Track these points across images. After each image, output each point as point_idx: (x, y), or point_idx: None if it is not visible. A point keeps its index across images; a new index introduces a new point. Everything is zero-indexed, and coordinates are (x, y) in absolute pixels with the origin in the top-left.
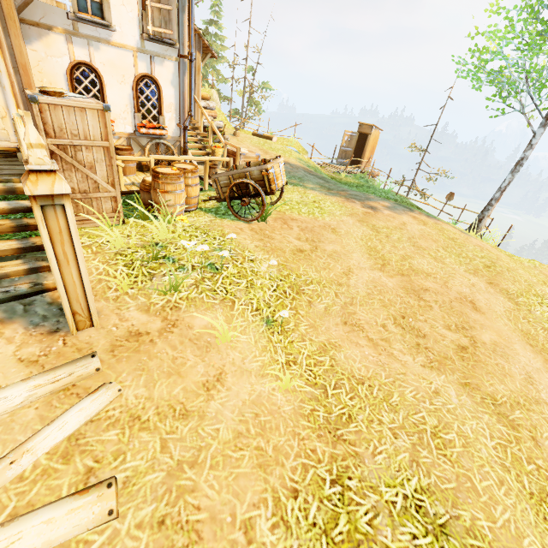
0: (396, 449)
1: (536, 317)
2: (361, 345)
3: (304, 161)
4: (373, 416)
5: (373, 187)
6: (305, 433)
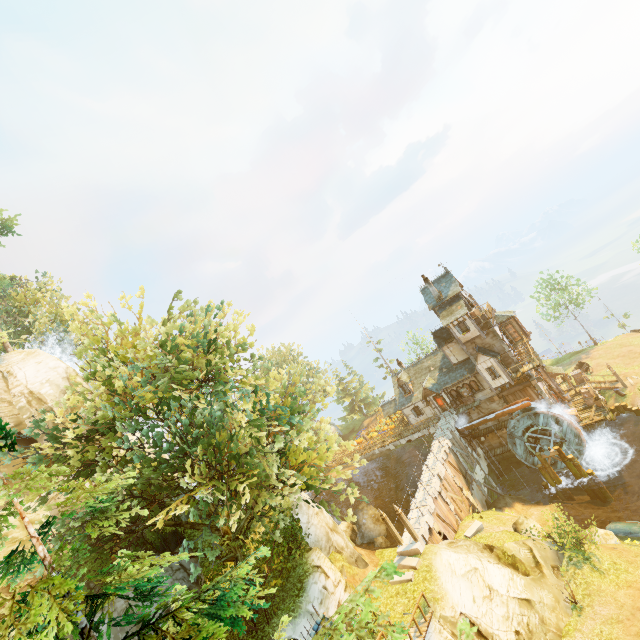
0: None
1: (637, 344)
2: (633, 363)
3: None
4: None
5: (560, 358)
6: None
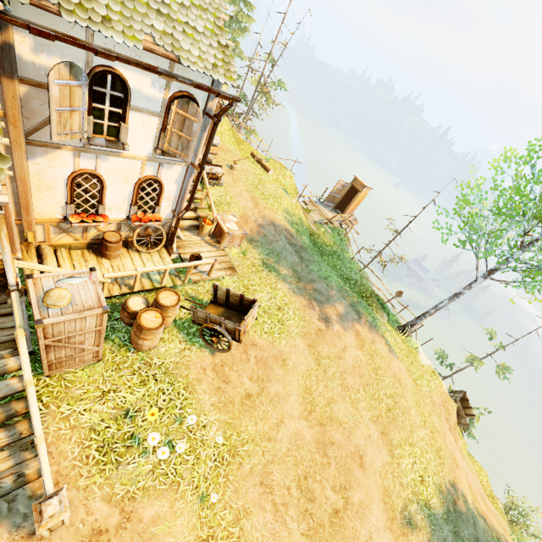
0: None
1: (400, 470)
2: (266, 510)
3: (290, 214)
4: None
5: (343, 259)
6: None
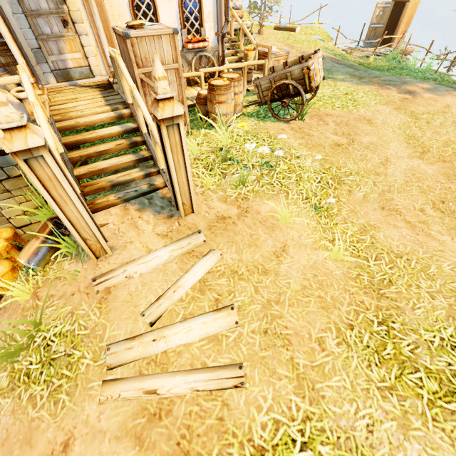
0: (434, 307)
1: None
2: (399, 227)
3: (330, 49)
4: (411, 282)
5: (407, 68)
6: (353, 290)
